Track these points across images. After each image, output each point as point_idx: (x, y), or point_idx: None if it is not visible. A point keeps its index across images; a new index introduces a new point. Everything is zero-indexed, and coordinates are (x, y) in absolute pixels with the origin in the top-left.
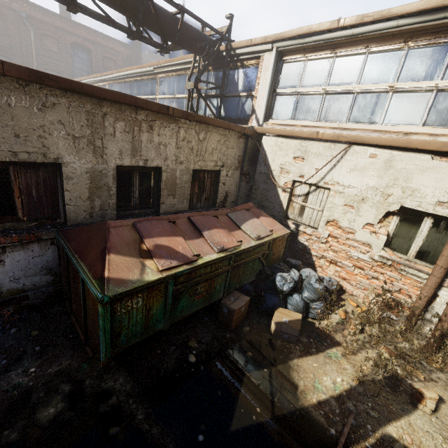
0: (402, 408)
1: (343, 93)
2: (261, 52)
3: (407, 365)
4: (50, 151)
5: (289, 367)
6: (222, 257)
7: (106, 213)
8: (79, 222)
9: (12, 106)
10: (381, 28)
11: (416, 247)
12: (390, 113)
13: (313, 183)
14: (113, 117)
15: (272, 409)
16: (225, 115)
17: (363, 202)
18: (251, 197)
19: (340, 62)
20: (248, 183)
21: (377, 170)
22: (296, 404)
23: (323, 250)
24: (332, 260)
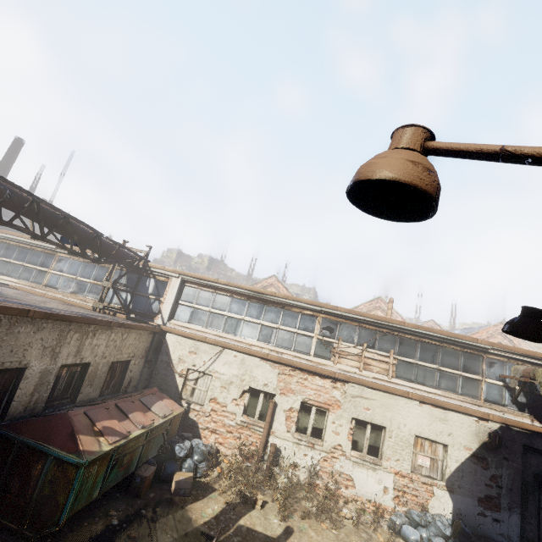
0: (248, 510)
1: (220, 315)
2: (171, 276)
3: (253, 489)
4: (25, 359)
5: (186, 510)
6: (144, 432)
7: (37, 406)
8: (13, 417)
9: (20, 332)
10: (237, 290)
11: (258, 412)
12: (243, 331)
13: (202, 371)
14: (74, 331)
15: (177, 533)
16: (132, 308)
17: (231, 384)
18: (151, 381)
19: (219, 297)
20: (150, 368)
21: (238, 365)
22: (191, 527)
23: (207, 423)
24: (213, 429)
